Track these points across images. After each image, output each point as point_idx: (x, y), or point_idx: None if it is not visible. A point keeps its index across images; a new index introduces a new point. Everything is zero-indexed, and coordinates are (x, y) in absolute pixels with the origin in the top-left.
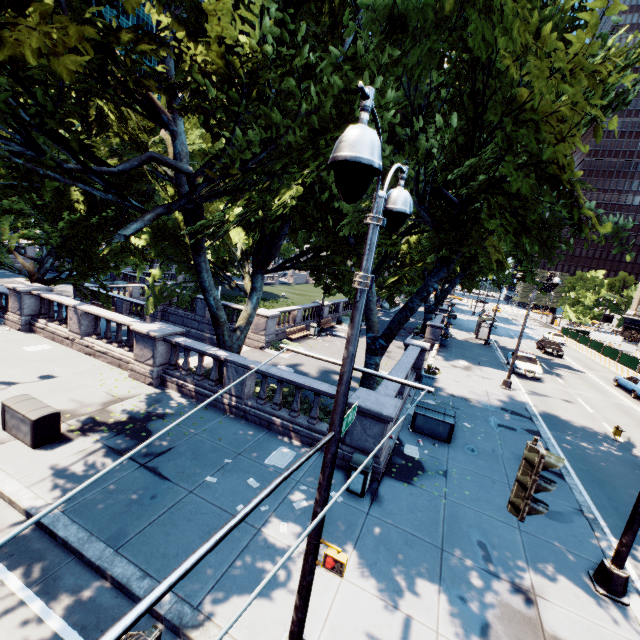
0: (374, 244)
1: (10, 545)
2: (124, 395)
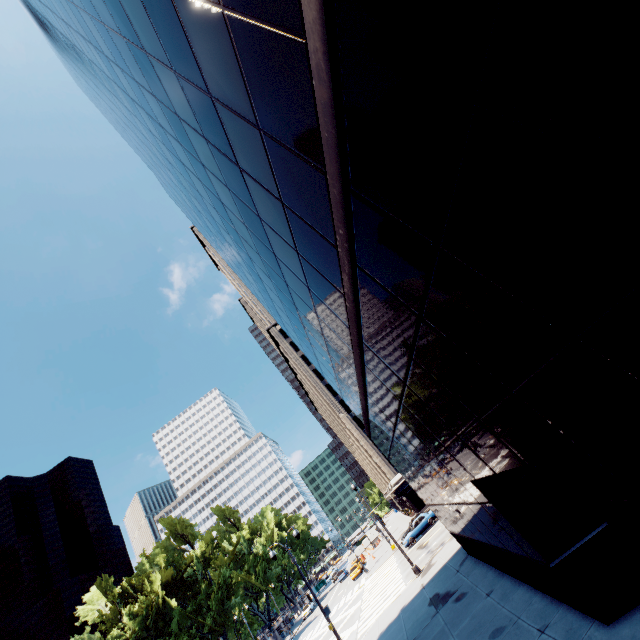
0: None
1: None
2: None
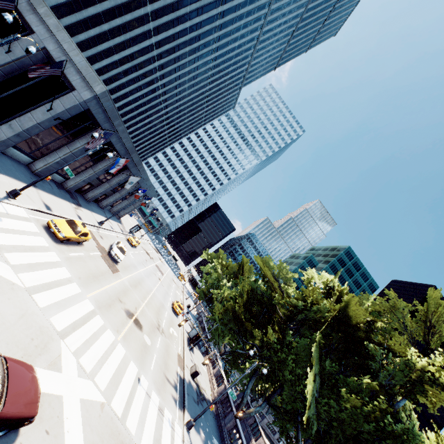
0: (252, 367)
1: (180, 377)
2: (206, 392)
